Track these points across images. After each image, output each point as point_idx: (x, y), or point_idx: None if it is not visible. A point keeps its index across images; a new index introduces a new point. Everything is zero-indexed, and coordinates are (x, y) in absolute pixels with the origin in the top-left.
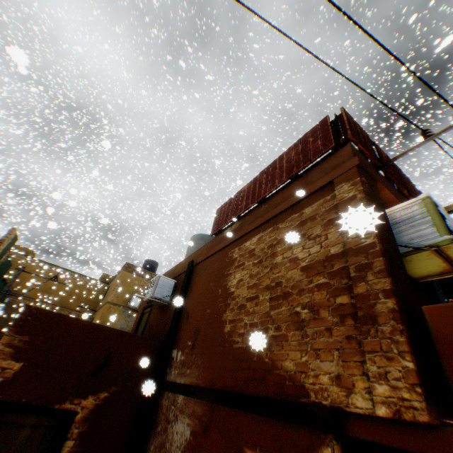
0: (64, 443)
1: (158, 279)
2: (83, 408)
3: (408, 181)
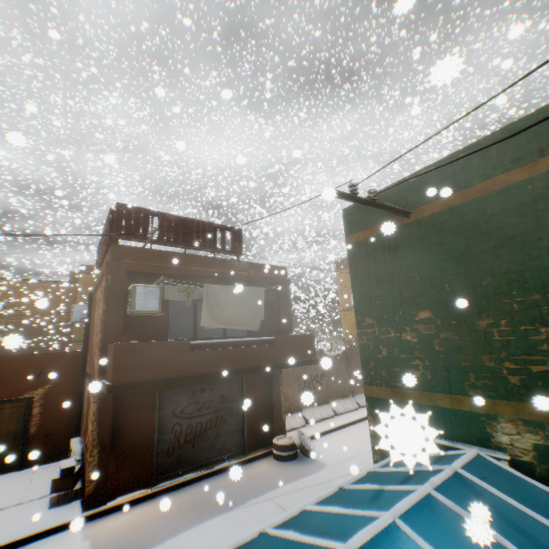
0: (34, 410)
1: (74, 309)
2: (38, 395)
3: (202, 225)
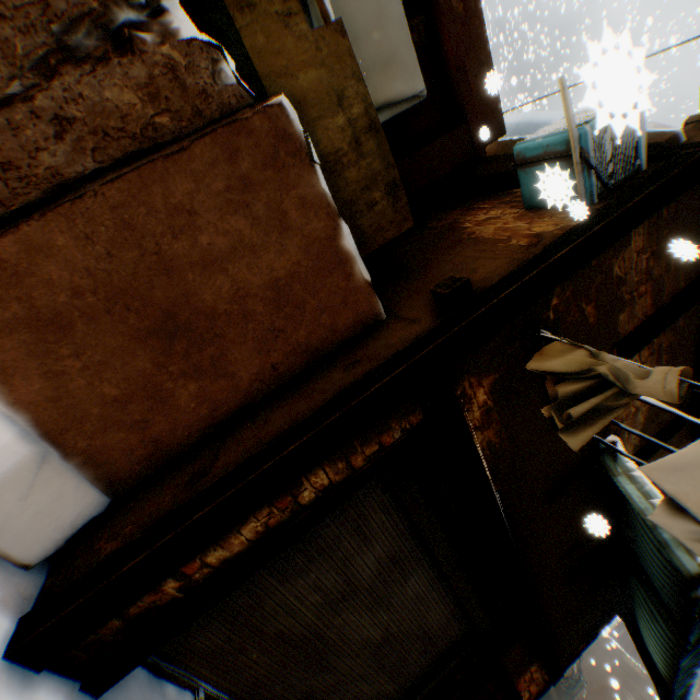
0: None
1: None
2: None
3: None
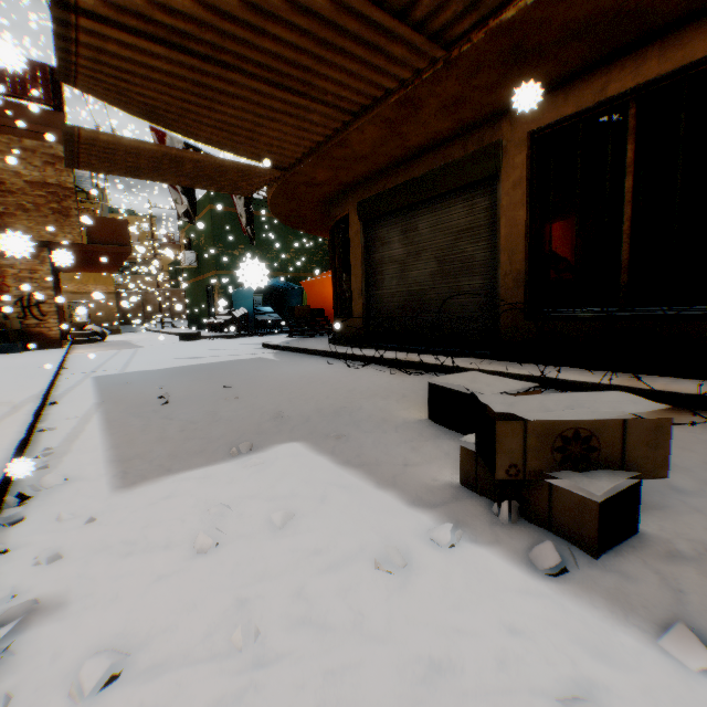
0: None
1: None
2: None
3: None
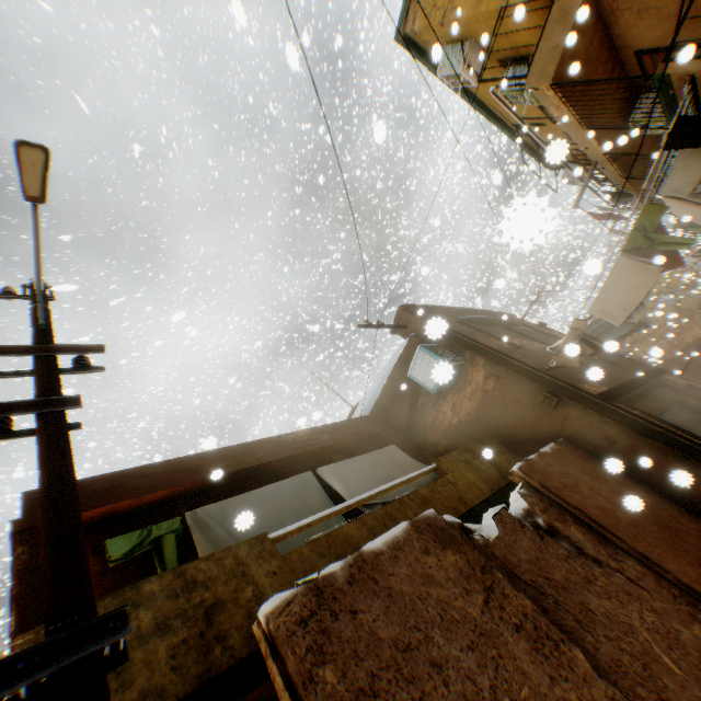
0: None
1: None
2: None
3: None
